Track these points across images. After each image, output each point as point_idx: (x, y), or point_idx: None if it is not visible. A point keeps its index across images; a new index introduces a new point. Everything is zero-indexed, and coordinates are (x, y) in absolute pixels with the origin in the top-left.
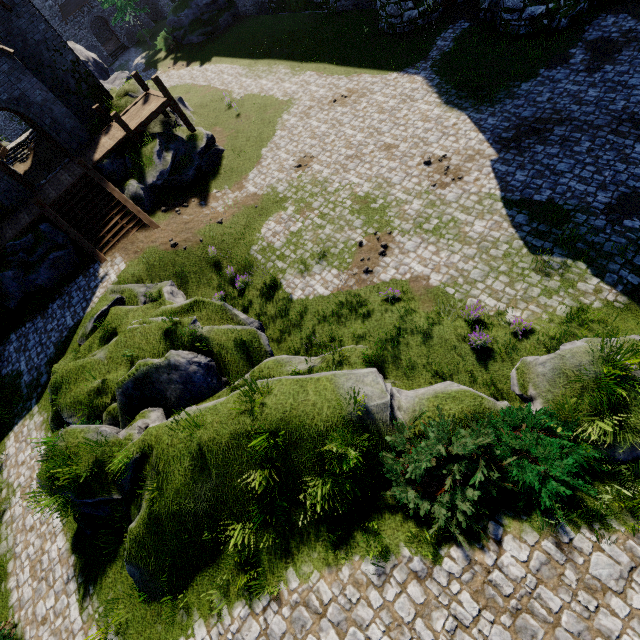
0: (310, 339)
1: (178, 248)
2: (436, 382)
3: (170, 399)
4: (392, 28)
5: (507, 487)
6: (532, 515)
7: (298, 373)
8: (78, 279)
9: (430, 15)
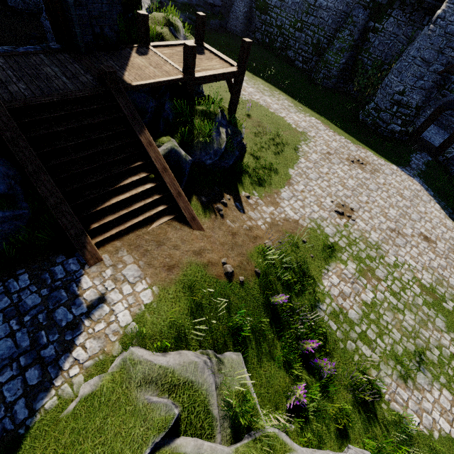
0: None
1: (232, 278)
2: None
3: None
4: (376, 126)
5: None
6: None
7: None
8: (15, 281)
9: (403, 135)
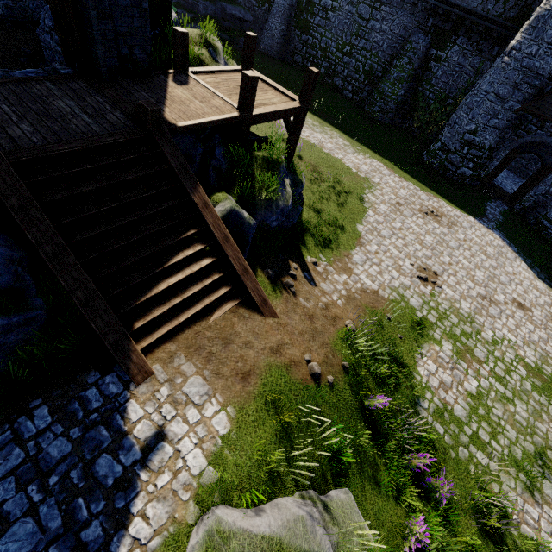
0: None
1: (320, 380)
2: None
3: None
4: (444, 170)
5: None
6: None
7: None
8: (30, 420)
9: (475, 180)
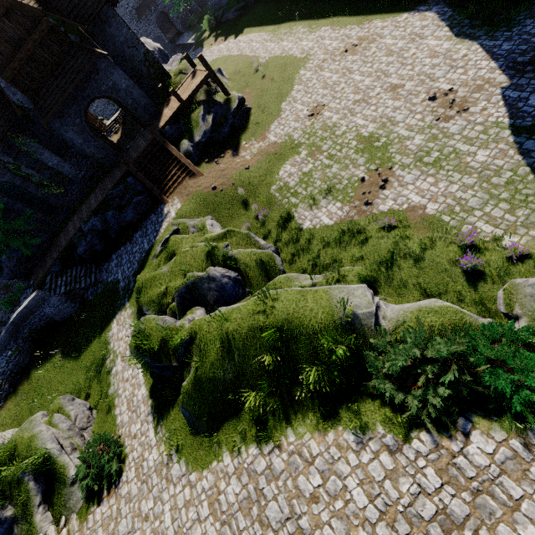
0: (315, 261)
1: (216, 190)
2: (424, 299)
3: (209, 302)
4: None
5: (478, 390)
6: (502, 417)
7: (303, 287)
8: (151, 216)
9: None
